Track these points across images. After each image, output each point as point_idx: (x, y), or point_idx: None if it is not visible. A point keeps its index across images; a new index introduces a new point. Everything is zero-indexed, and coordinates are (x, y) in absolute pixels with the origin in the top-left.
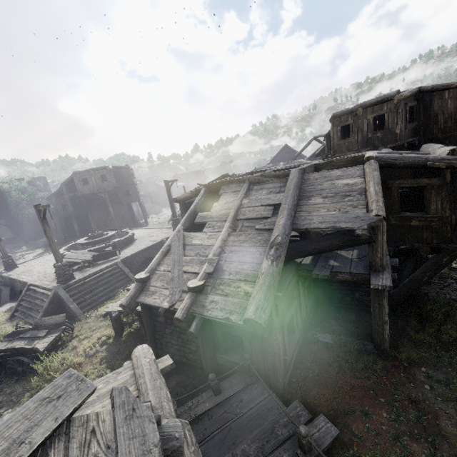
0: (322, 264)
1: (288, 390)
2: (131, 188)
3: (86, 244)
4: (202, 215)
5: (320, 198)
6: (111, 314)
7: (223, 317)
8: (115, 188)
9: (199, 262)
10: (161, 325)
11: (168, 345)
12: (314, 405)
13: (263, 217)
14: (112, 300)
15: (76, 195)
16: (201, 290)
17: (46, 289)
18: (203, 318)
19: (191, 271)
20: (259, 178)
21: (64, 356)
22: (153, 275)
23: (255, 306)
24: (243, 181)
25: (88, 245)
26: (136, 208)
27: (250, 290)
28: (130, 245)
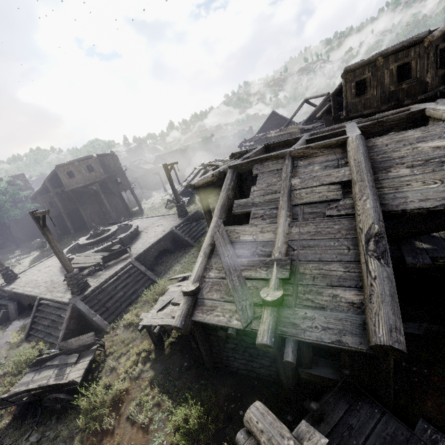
0: (409, 248)
1: (399, 403)
2: (120, 176)
3: (90, 244)
4: (240, 203)
5: (404, 169)
6: (148, 328)
7: (331, 340)
8: (104, 178)
9: (263, 264)
10: (220, 340)
11: (230, 360)
12: (439, 421)
13: (331, 199)
14: (136, 304)
15: (63, 190)
16: (281, 302)
17: (61, 303)
18: (297, 340)
19: (256, 277)
20: (304, 151)
21: (105, 383)
22: (204, 285)
23: (388, 327)
24: (282, 157)
25: (92, 244)
26: (125, 195)
27: (355, 300)
28: (137, 239)
